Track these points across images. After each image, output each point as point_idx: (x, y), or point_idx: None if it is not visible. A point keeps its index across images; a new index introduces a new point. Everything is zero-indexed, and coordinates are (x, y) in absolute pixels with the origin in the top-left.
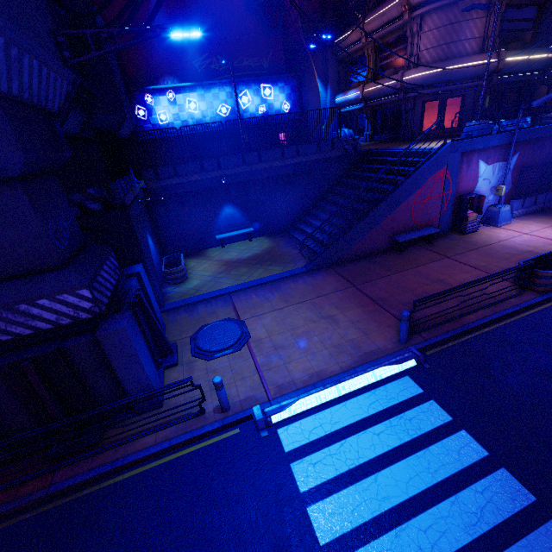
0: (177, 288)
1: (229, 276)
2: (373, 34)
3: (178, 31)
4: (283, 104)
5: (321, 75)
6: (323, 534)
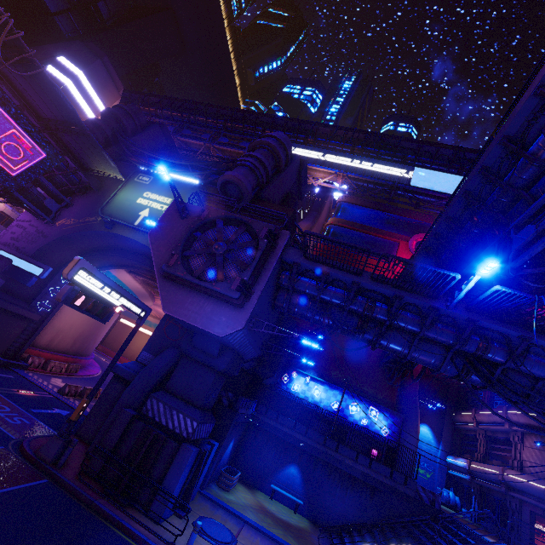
0: (218, 489)
1: (256, 514)
2: (483, 424)
3: (305, 359)
4: (383, 428)
5: (435, 430)
6: None
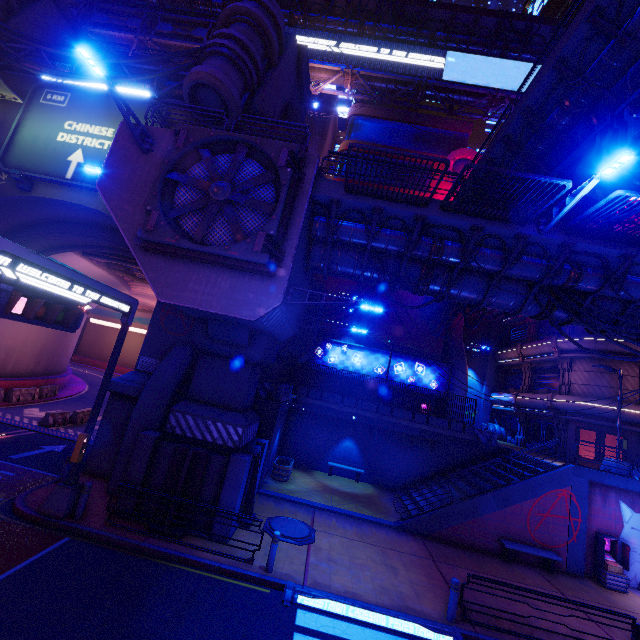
0: (276, 483)
1: (322, 496)
2: (529, 357)
3: (356, 328)
4: (431, 382)
5: (479, 372)
6: None
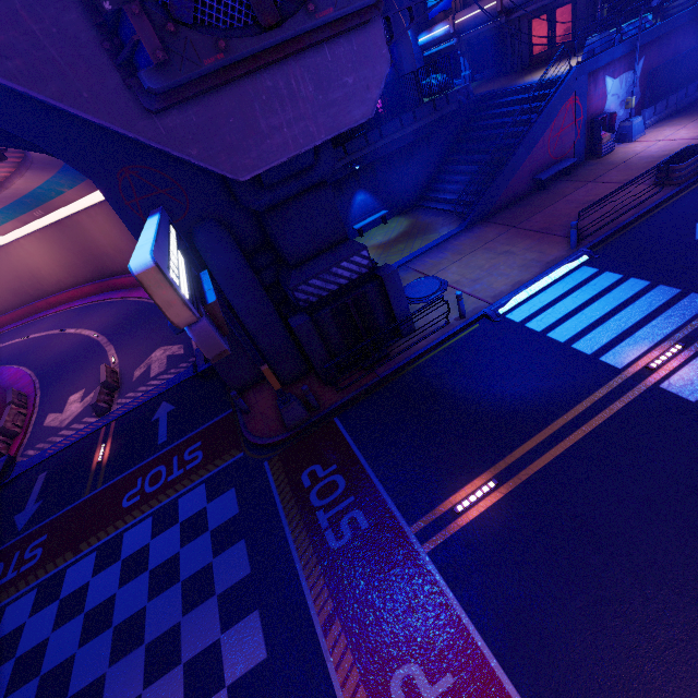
0: None
1: (392, 254)
2: None
3: None
4: None
5: None
6: (562, 339)
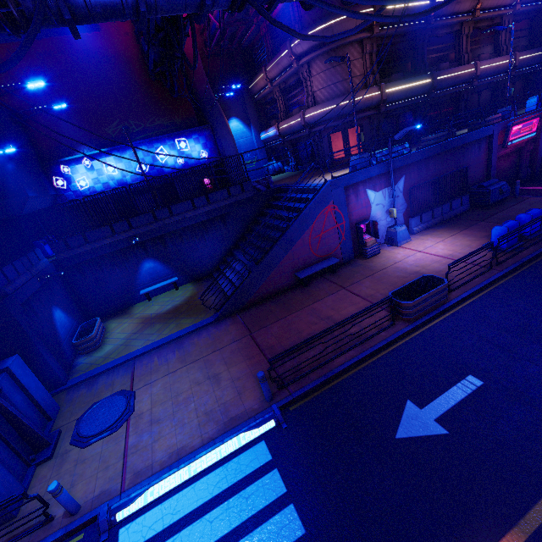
0: (88, 358)
1: (141, 336)
2: (276, 79)
3: None
4: (201, 153)
5: (243, 117)
6: None
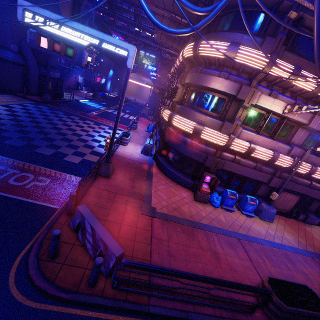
0: None
1: None
2: None
3: None
4: None
5: None
6: (93, 106)
